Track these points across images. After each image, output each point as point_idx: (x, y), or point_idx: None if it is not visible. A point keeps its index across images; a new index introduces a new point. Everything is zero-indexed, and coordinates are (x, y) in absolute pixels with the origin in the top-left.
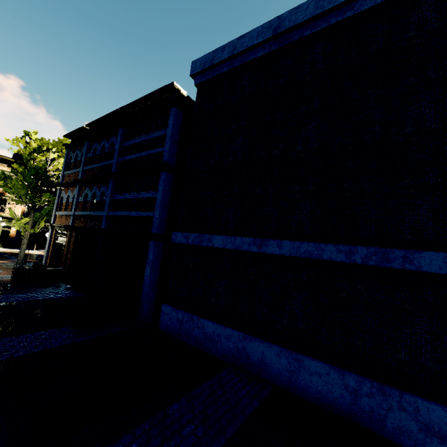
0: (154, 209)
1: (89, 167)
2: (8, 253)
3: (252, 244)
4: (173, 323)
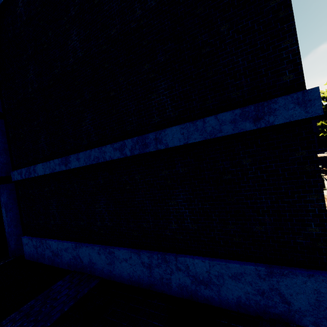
0: None
1: None
2: None
3: (61, 164)
4: (32, 250)
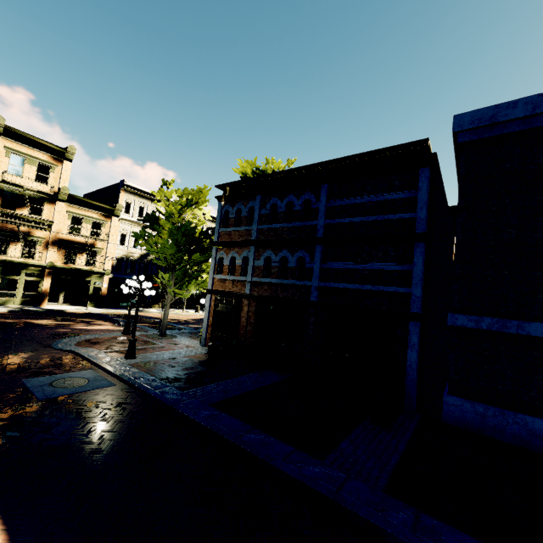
0: (405, 285)
1: (269, 226)
2: (110, 315)
3: None
4: (468, 416)
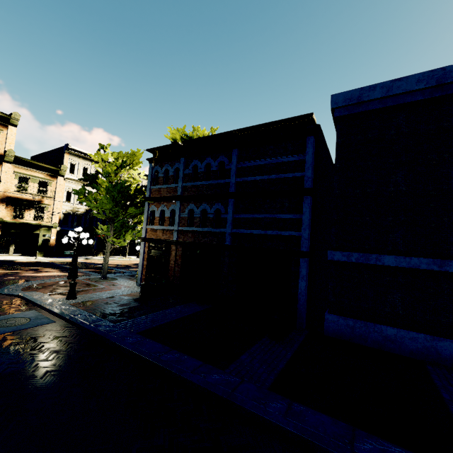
0: (297, 229)
1: (192, 184)
2: (58, 263)
3: (431, 264)
4: (342, 328)
